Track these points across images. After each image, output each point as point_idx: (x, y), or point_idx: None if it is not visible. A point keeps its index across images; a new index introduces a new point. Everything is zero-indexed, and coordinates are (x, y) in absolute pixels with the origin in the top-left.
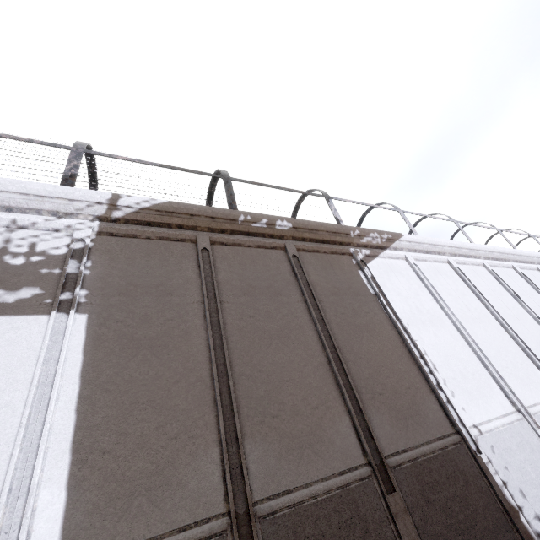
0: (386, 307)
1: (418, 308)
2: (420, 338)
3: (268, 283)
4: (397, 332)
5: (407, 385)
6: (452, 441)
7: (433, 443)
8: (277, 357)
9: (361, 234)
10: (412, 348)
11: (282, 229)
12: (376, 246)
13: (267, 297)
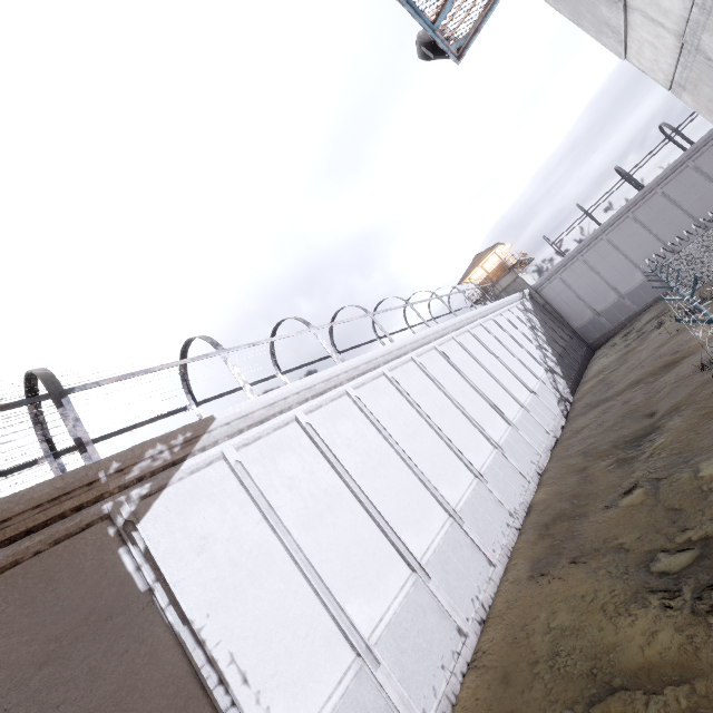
0: (164, 613)
1: (233, 559)
2: (227, 631)
3: None
4: (184, 654)
5: None
6: None
7: None
8: None
9: (126, 466)
10: (203, 679)
11: None
12: (164, 467)
13: None
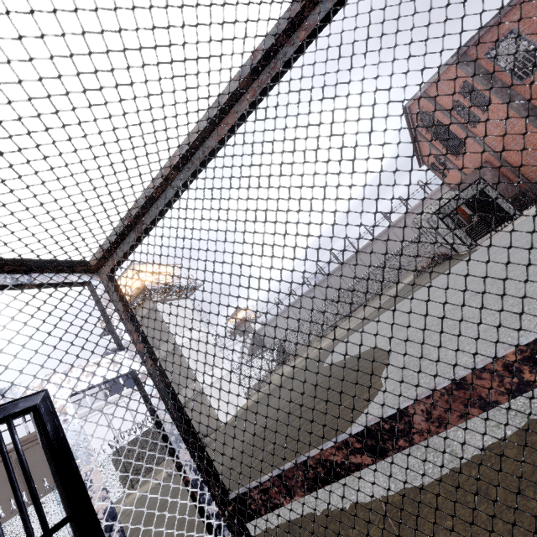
0: None
1: None
2: None
3: (2, 479)
4: None
5: None
6: None
7: None
8: (5, 507)
9: None
10: None
11: (10, 449)
12: None
13: (2, 486)
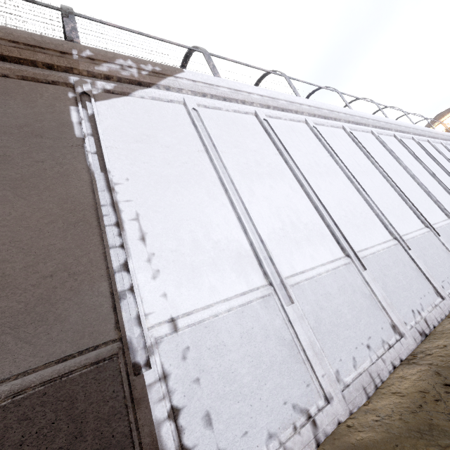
0: (87, 154)
1: (167, 159)
2: (140, 198)
3: None
4: (93, 190)
5: (51, 270)
6: (93, 359)
7: (35, 373)
8: None
9: (97, 58)
10: (100, 212)
11: None
12: (130, 81)
13: None
